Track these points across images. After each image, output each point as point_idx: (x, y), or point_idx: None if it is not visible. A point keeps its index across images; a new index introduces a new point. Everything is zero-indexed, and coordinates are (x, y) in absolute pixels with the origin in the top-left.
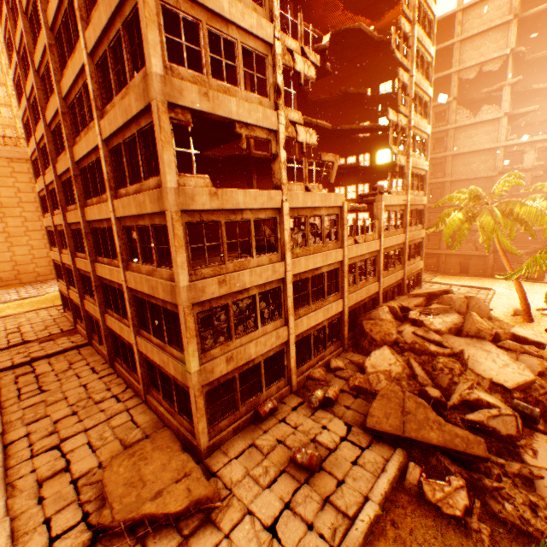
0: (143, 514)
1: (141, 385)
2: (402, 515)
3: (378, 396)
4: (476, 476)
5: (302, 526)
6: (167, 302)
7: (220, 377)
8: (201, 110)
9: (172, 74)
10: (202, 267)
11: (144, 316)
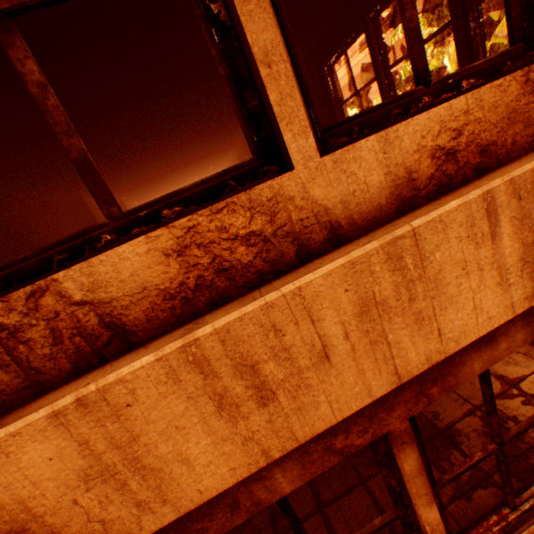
0: None
1: None
2: None
3: None
4: None
5: None
6: None
7: None
8: None
9: None
10: None
11: None
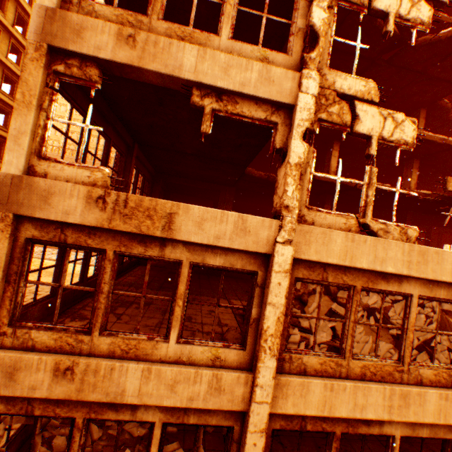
0: None
1: None
2: None
3: None
4: None
5: None
6: None
7: None
8: (113, 60)
9: (79, 12)
10: (38, 326)
11: None
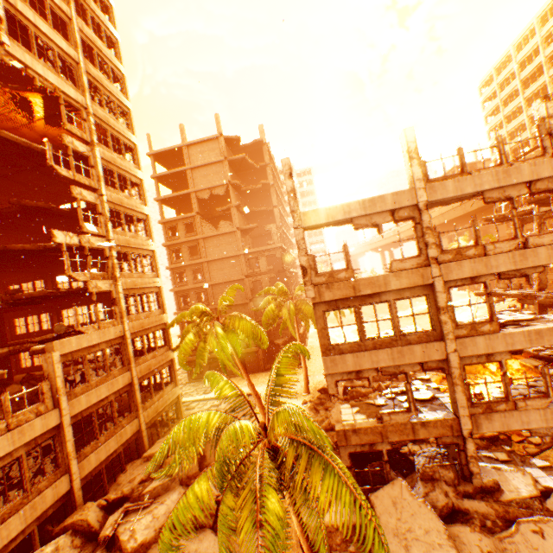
0: None
1: None
2: None
3: None
4: None
5: None
6: None
7: None
8: None
9: None
10: None
11: None
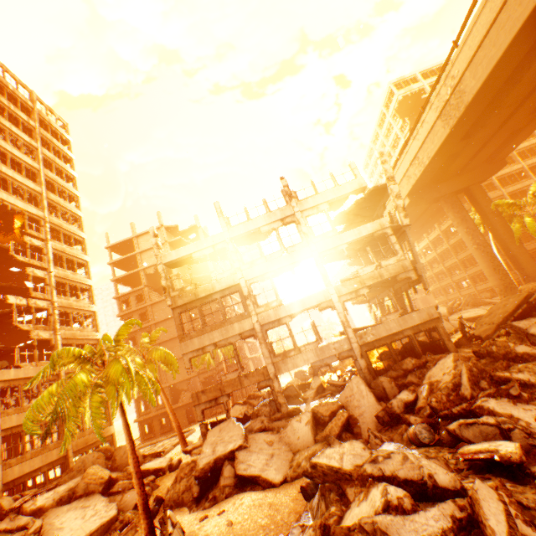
0: None
1: None
2: None
3: None
4: None
5: None
6: None
7: None
8: None
9: None
10: None
11: None
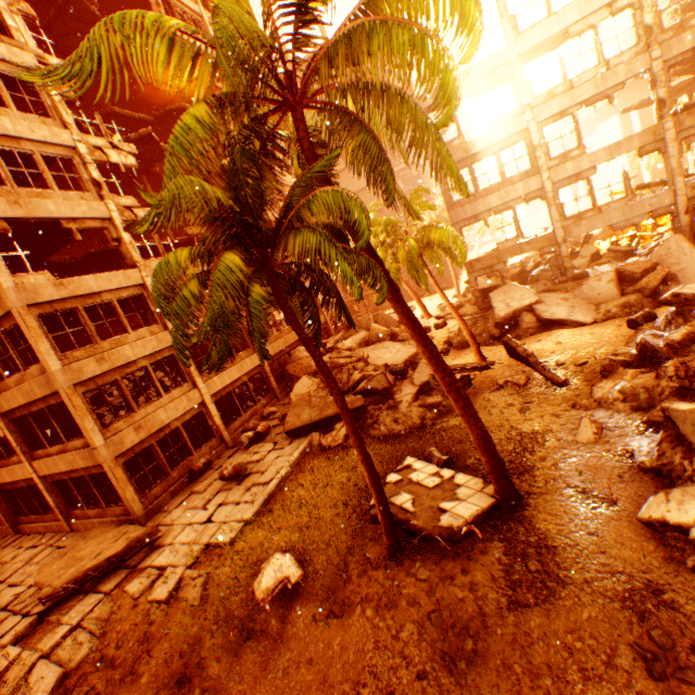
0: (86, 571)
1: (59, 515)
2: (309, 464)
3: (292, 408)
4: (363, 421)
5: (233, 506)
6: (50, 398)
7: (136, 447)
8: (17, 217)
9: None
10: (73, 352)
11: (34, 440)
